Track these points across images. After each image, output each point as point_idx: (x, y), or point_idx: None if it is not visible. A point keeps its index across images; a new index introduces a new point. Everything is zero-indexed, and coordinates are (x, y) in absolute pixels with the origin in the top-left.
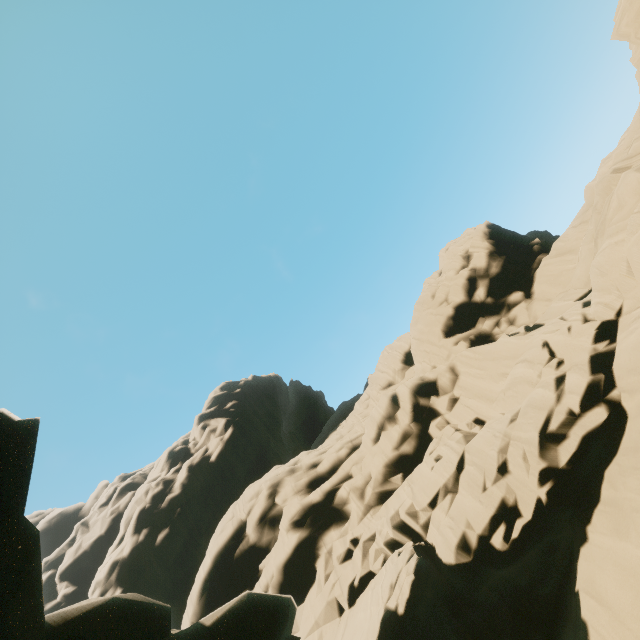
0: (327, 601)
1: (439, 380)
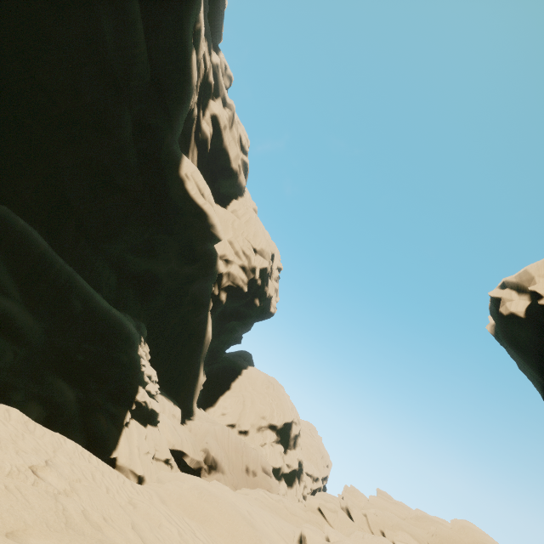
0: None
1: None
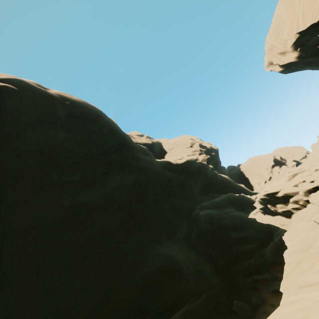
0: None
1: None
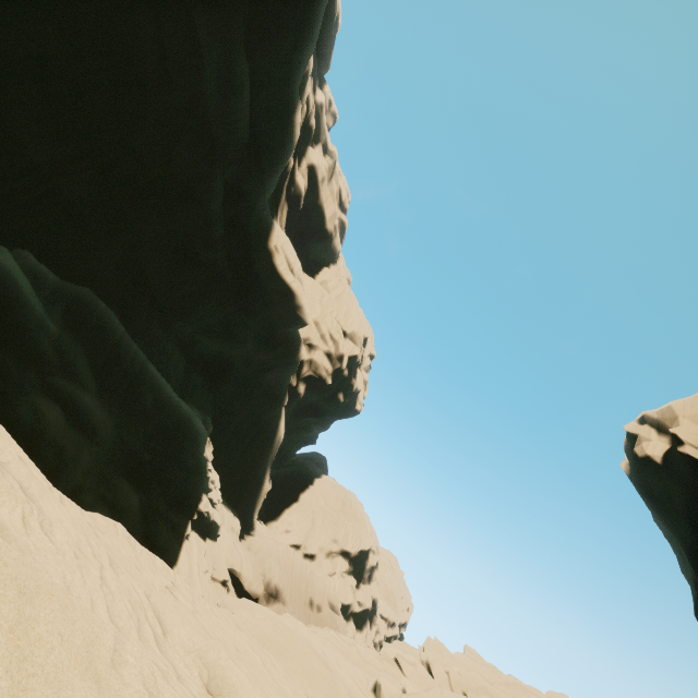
0: None
1: None
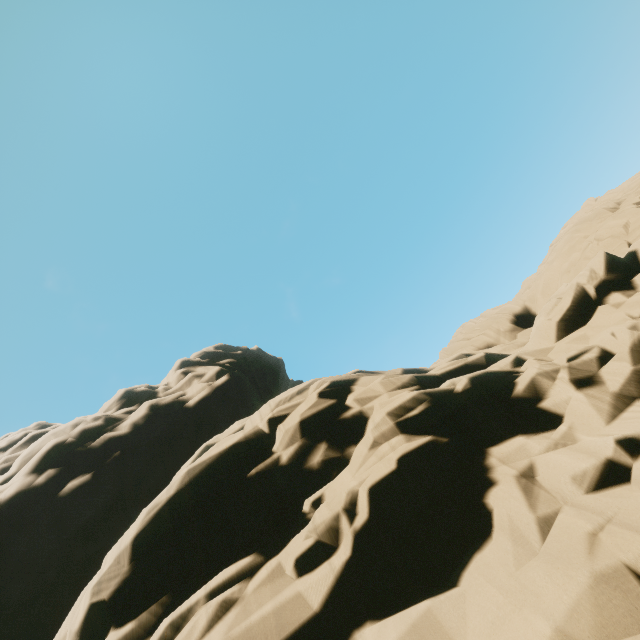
0: (594, 572)
1: None
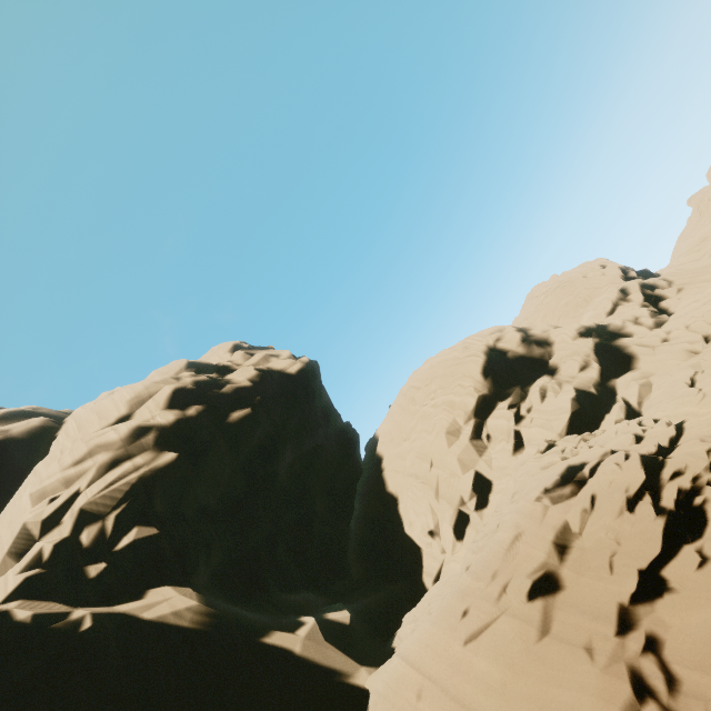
0: (677, 350)
1: (658, 283)
